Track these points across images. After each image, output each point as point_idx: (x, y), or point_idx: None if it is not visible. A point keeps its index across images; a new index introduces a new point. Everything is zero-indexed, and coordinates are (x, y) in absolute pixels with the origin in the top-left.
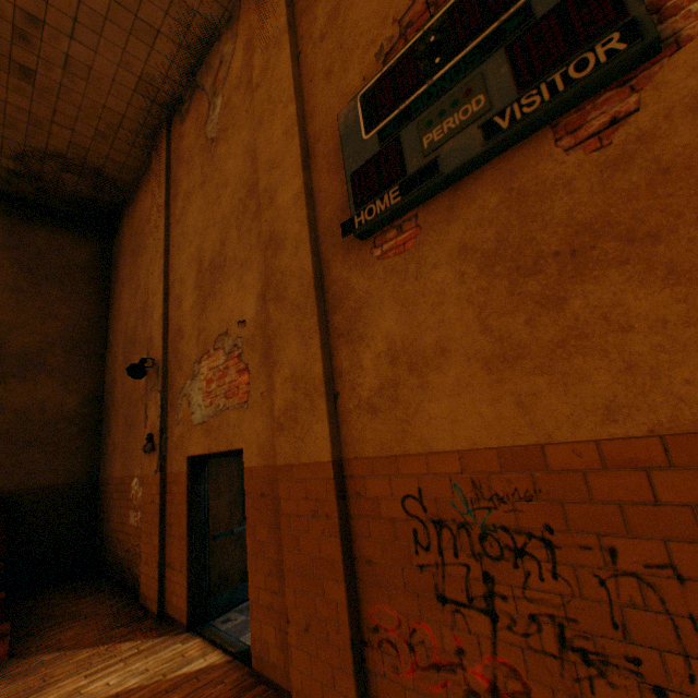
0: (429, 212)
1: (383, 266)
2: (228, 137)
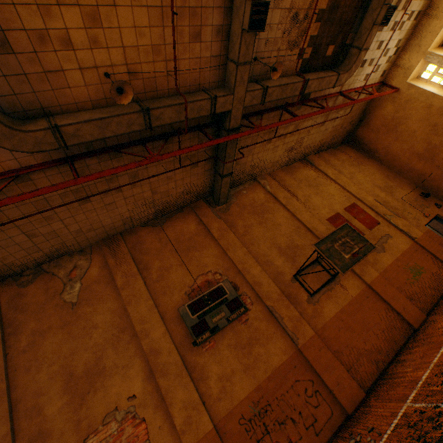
0: (217, 336)
1: (208, 353)
2: (93, 303)
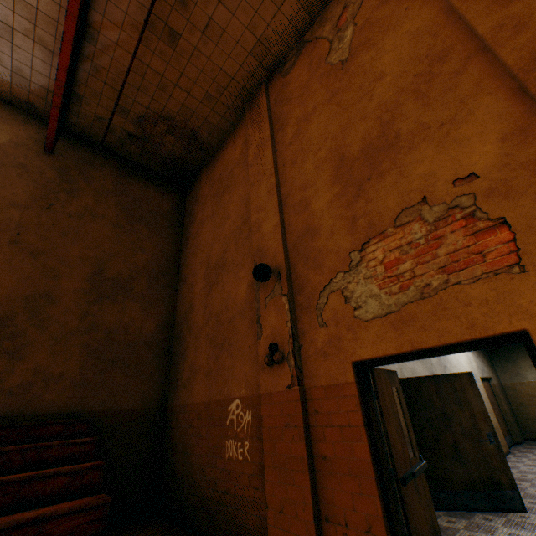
0: None
1: None
2: (374, 44)
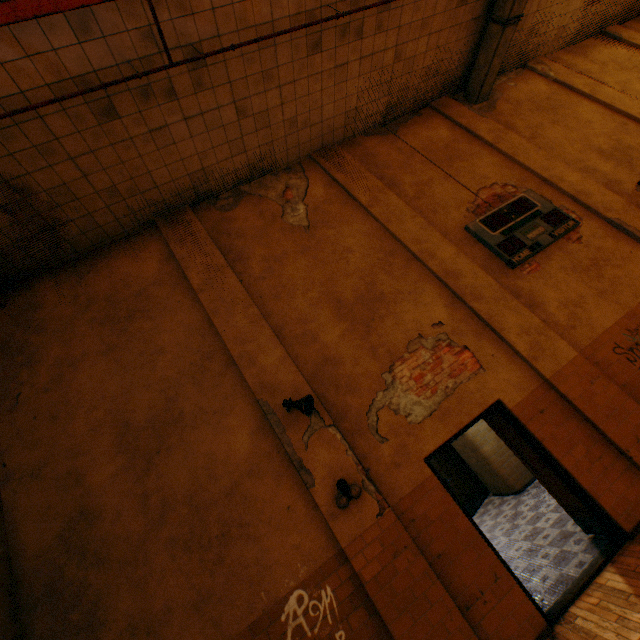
0: (538, 258)
1: (531, 277)
2: (333, 226)
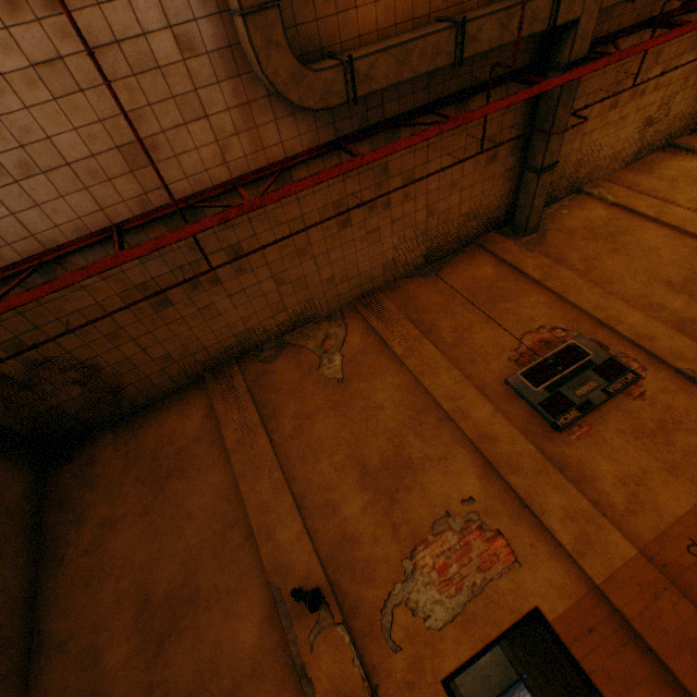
0: (590, 418)
1: (582, 442)
2: (366, 379)
